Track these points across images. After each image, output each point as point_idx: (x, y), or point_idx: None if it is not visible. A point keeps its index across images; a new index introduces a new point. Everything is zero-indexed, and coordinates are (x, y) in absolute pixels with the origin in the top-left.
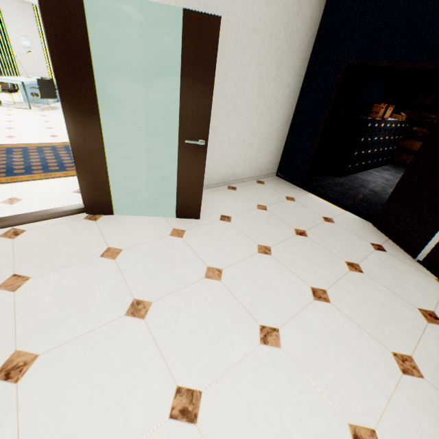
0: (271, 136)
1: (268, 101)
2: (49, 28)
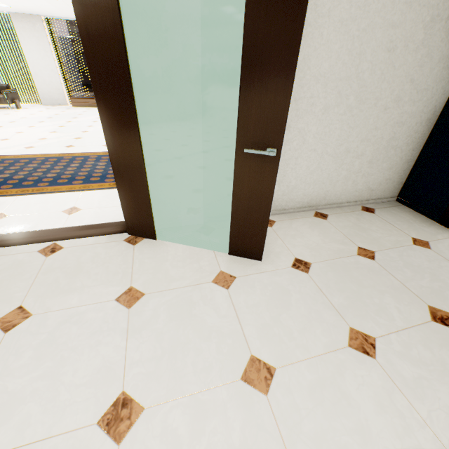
0: (396, 142)
1: (399, 87)
2: (77, 3)
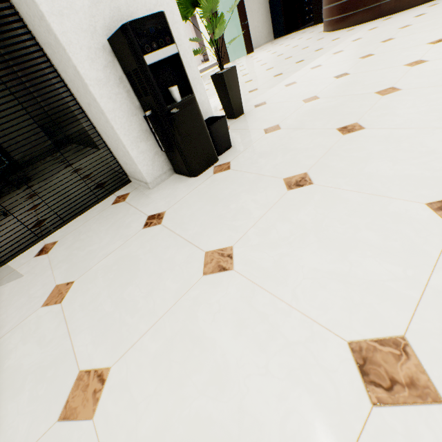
0: (264, 21)
1: (257, 6)
2: None
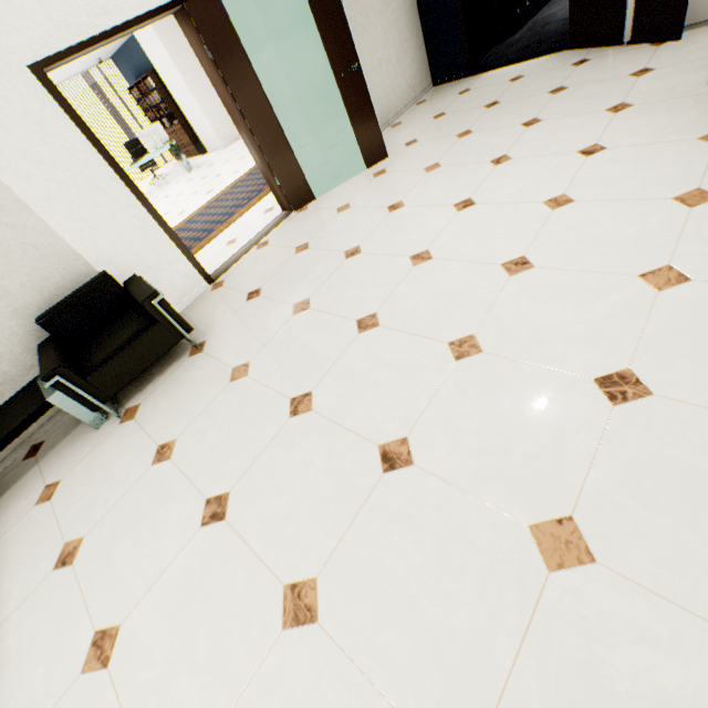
0: (404, 37)
1: None
2: (208, 42)
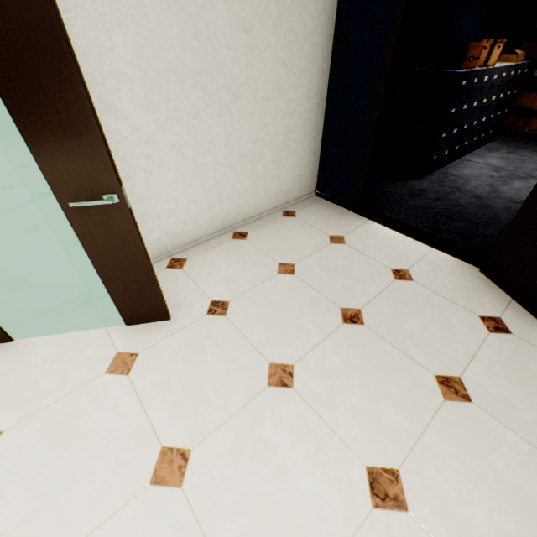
0: (293, 135)
1: (274, 74)
2: None
